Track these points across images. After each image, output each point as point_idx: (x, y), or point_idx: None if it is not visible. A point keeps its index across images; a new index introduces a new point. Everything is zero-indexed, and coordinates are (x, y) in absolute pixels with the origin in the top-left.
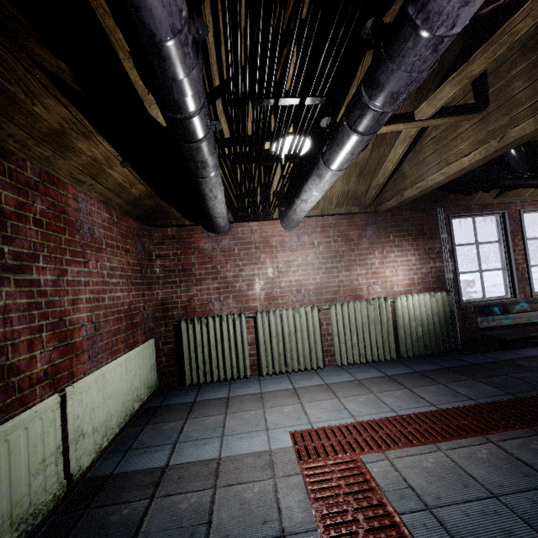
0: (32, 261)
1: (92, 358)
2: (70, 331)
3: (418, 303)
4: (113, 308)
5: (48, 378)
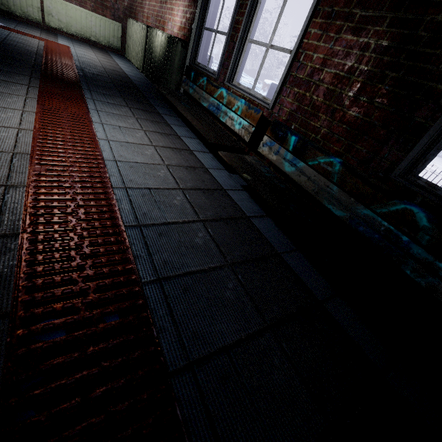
0: None
1: None
2: None
3: (167, 42)
4: None
5: None
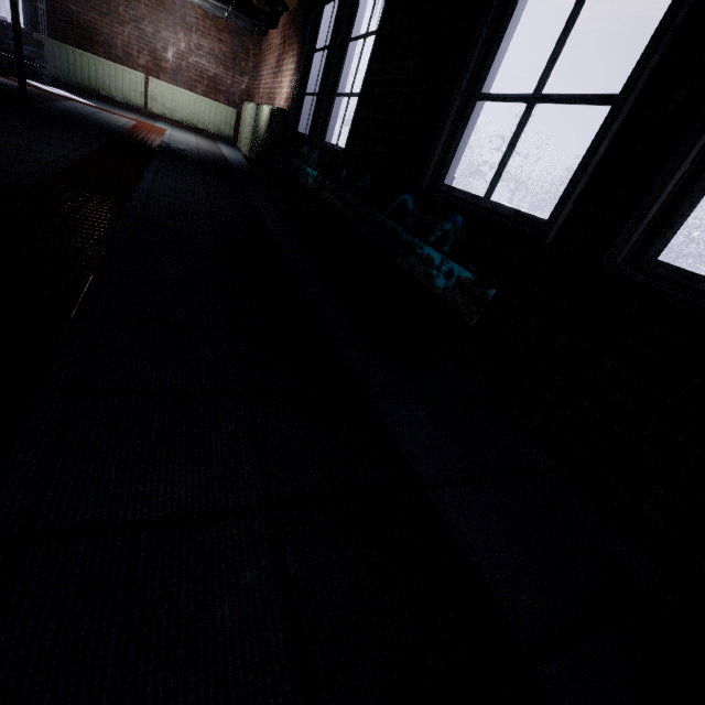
0: (142, 21)
1: (173, 80)
2: (160, 59)
3: (270, 116)
4: (196, 67)
5: (146, 69)
